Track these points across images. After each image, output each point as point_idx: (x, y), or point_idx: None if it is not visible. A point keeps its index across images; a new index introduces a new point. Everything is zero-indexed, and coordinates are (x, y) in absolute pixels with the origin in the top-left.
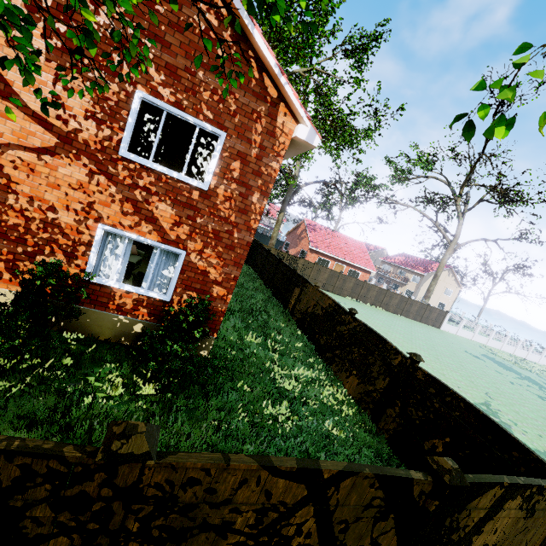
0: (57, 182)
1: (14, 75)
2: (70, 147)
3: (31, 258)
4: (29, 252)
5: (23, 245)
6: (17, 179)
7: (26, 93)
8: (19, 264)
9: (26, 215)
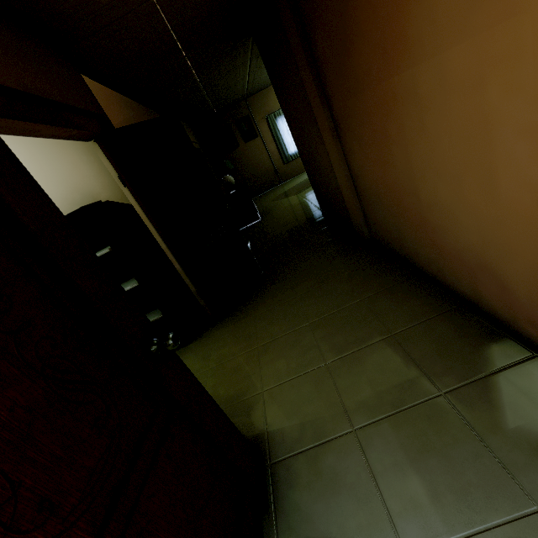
0: None
1: None
2: None
3: None
4: None
5: None
6: None
7: None
8: None
9: None
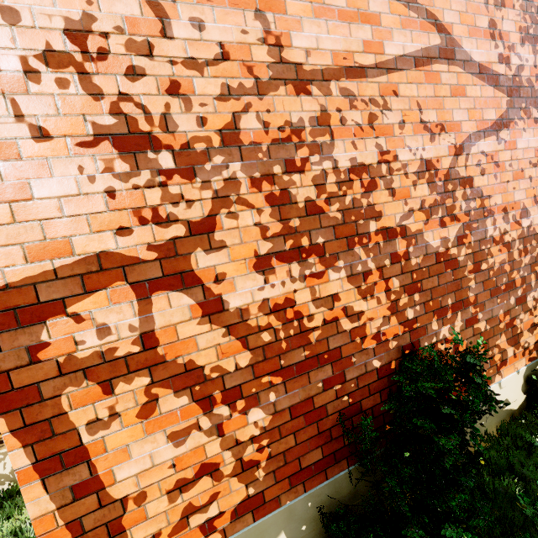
0: (519, 167)
1: (448, 14)
2: (517, 100)
3: (523, 305)
4: (519, 298)
5: (512, 291)
6: (487, 190)
7: (465, 38)
8: (515, 325)
9: (505, 241)
